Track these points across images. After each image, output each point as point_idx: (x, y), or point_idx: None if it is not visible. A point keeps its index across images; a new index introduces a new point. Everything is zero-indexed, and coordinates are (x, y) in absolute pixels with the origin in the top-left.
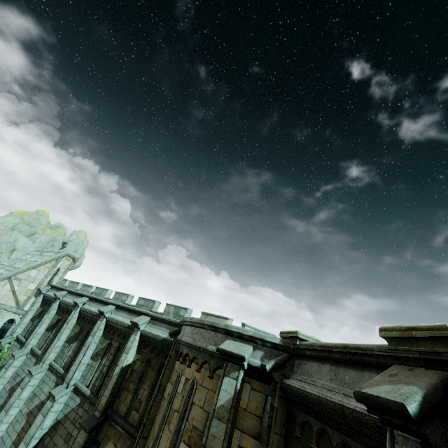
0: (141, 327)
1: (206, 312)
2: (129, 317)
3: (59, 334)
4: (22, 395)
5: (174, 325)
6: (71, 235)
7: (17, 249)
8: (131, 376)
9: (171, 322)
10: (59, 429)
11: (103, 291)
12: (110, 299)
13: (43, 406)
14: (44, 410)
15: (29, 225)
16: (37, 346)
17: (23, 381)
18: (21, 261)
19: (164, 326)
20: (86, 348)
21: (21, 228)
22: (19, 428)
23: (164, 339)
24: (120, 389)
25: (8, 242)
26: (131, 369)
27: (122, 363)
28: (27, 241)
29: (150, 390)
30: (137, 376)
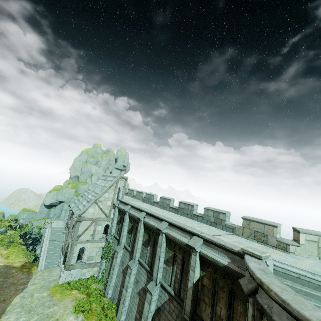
0: (198, 249)
1: (247, 218)
2: (182, 234)
3: (137, 240)
4: (130, 280)
5: (231, 252)
6: (117, 152)
7: (93, 174)
8: (203, 290)
9: (226, 248)
10: (162, 314)
11: (151, 196)
12: (158, 202)
13: (146, 296)
14: (147, 299)
15: (93, 157)
16: (126, 243)
17: (127, 271)
18: (97, 186)
19: (219, 250)
20: (158, 256)
21: (90, 161)
22: (136, 302)
23: (226, 266)
24: (197, 298)
25: (87, 171)
26: (201, 284)
27: (192, 280)
28: (96, 168)
29: (227, 311)
30: (209, 292)
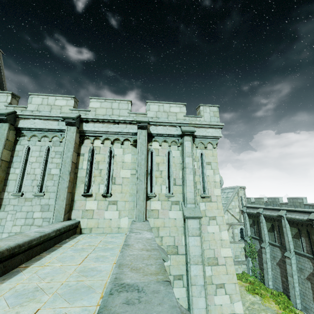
0: None
1: None
2: None
3: (285, 234)
4: (293, 269)
5: None
6: None
7: None
8: None
9: None
10: None
11: (275, 199)
12: (287, 203)
13: None
14: None
15: None
16: (270, 240)
17: (286, 261)
18: None
19: None
20: None
21: None
22: (309, 286)
23: None
24: None
25: None
26: None
27: None
28: None
29: None
30: None
